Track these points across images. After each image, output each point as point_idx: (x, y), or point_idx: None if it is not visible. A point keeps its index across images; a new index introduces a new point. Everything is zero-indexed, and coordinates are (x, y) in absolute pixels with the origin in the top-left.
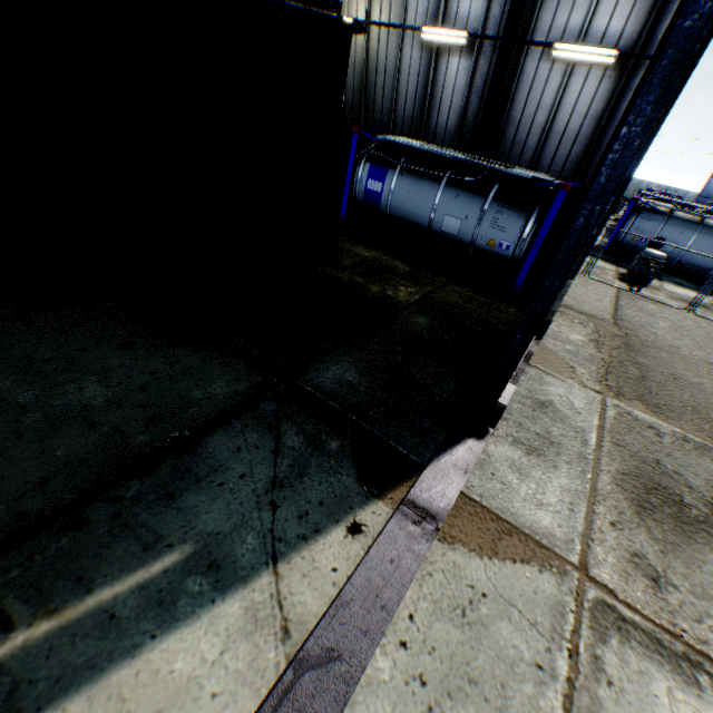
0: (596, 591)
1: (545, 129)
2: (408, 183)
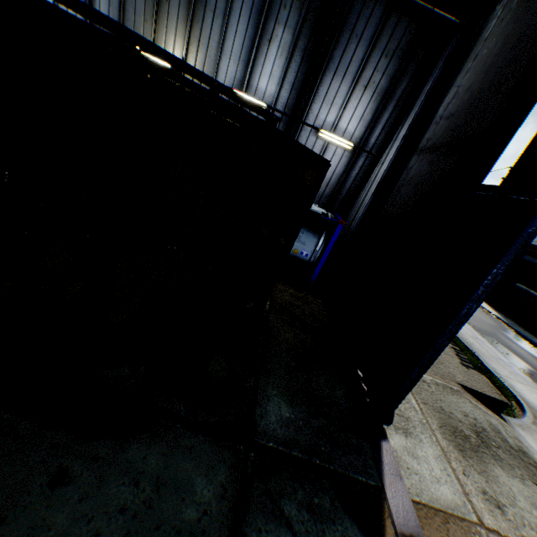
0: (495, 536)
1: None
2: None
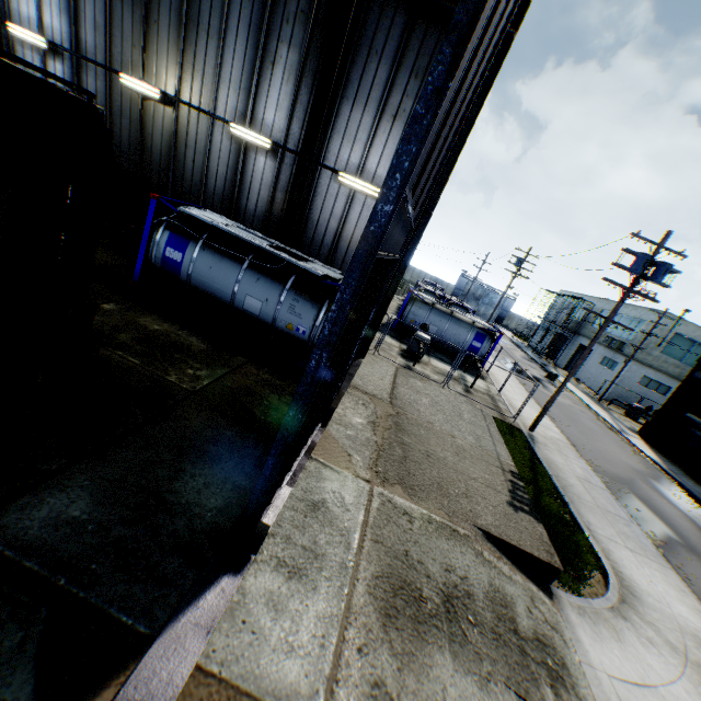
0: None
1: (337, 233)
2: (210, 258)
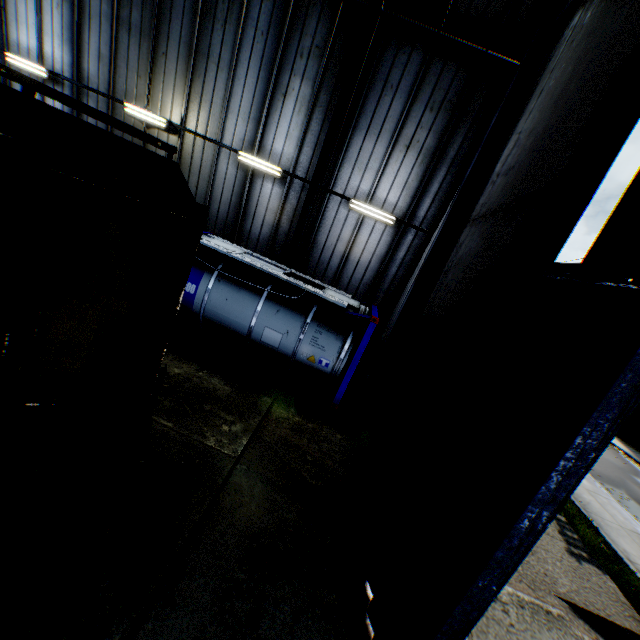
0: None
1: (344, 256)
2: (226, 290)
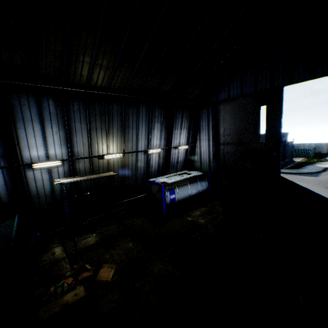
0: None
1: (177, 162)
2: (181, 189)
